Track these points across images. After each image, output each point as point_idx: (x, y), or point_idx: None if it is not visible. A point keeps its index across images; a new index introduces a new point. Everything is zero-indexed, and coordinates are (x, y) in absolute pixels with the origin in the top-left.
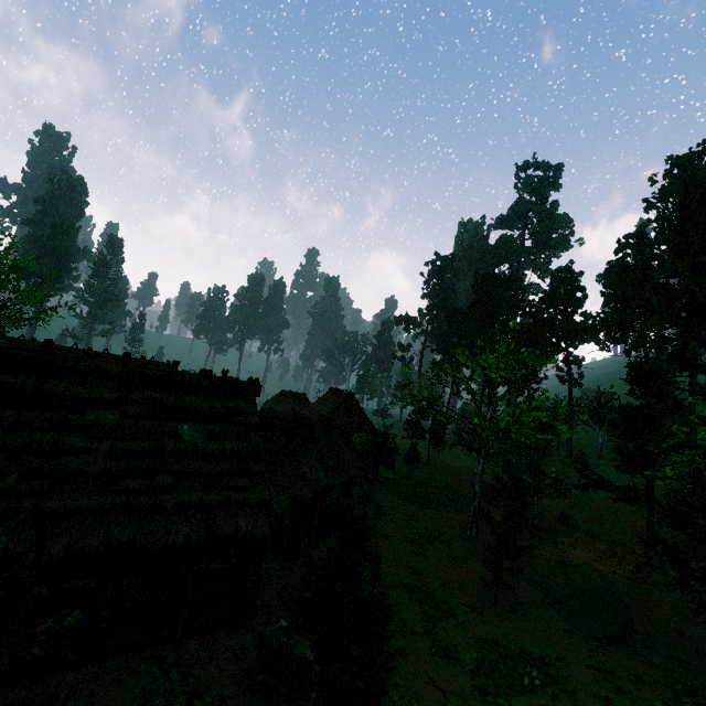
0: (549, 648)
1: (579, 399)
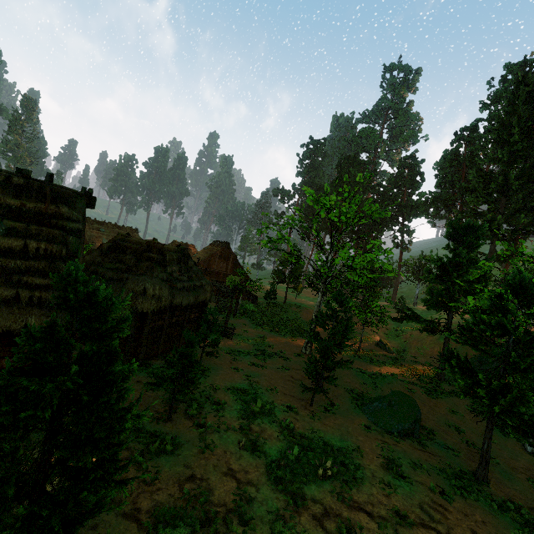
0: (349, 440)
1: (406, 260)
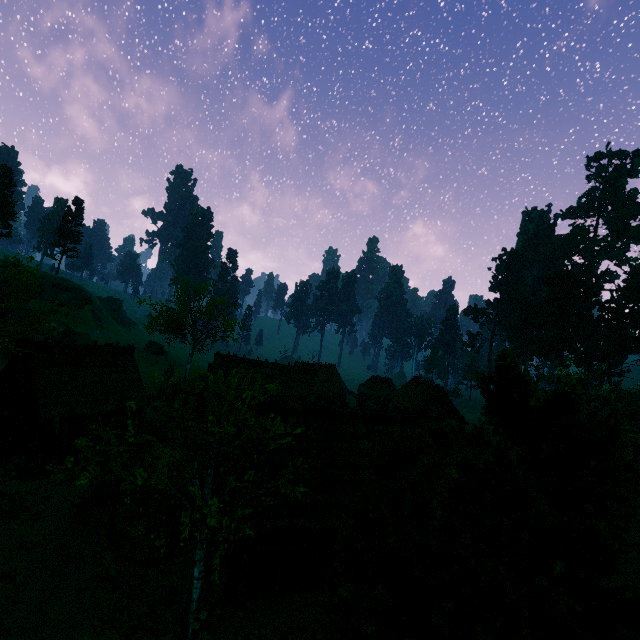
0: None
1: None
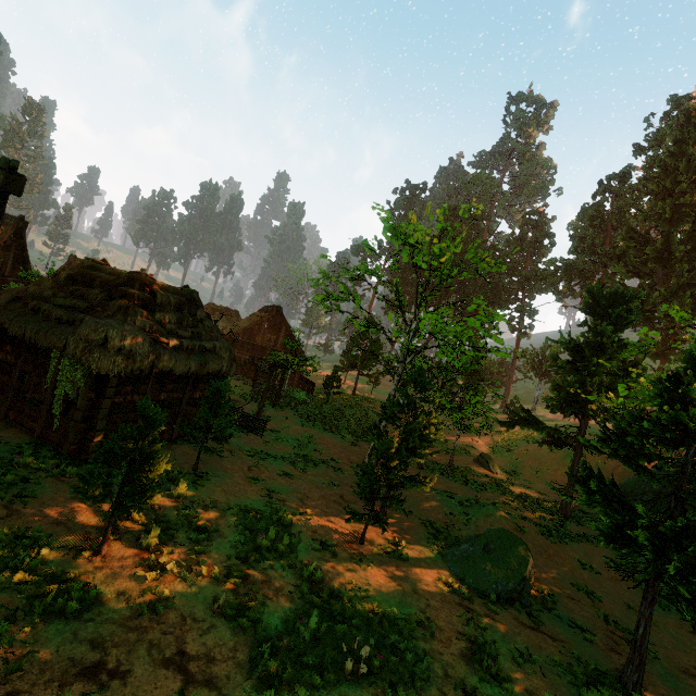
0: (414, 606)
1: (525, 350)
